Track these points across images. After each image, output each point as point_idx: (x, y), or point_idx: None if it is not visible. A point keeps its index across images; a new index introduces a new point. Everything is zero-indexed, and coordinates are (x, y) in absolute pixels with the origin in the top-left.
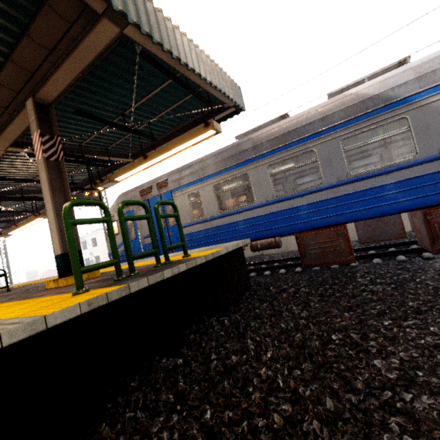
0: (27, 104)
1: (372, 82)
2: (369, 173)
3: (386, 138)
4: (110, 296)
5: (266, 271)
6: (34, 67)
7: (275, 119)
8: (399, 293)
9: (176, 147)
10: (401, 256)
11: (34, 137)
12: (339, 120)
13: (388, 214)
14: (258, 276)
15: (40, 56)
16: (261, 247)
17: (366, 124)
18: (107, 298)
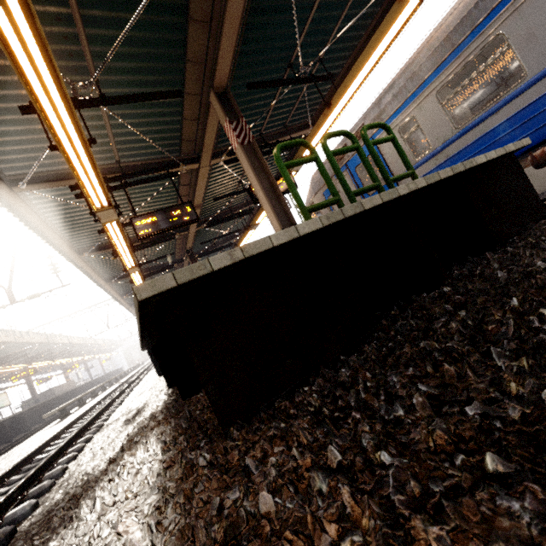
0: (211, 100)
1: None
2: None
3: None
4: (344, 212)
5: None
6: (203, 55)
7: None
8: None
9: (364, 64)
10: None
11: (225, 128)
12: None
13: None
14: None
15: (204, 36)
16: None
17: None
18: (342, 214)
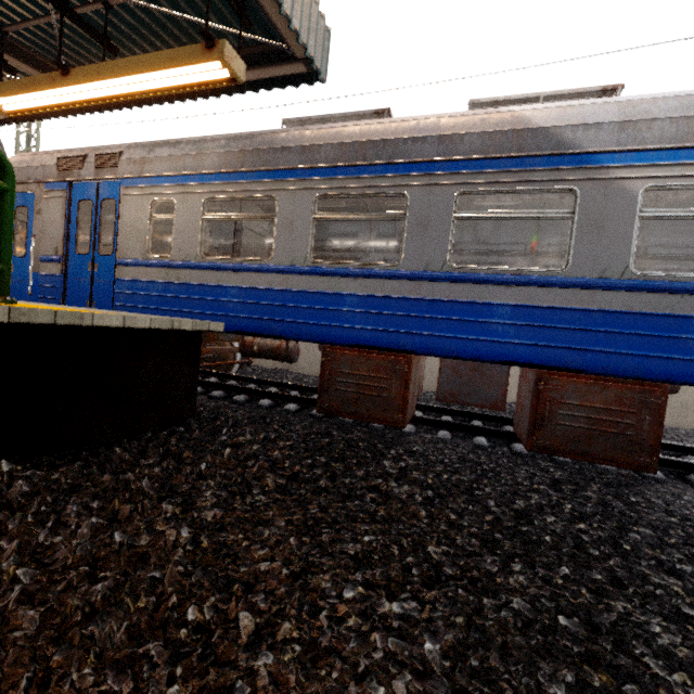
0: None
1: (549, 105)
2: (480, 274)
3: (530, 218)
4: None
5: (265, 400)
6: None
7: (365, 112)
8: (429, 514)
9: (134, 72)
10: (482, 439)
11: None
12: (468, 153)
13: (483, 358)
14: (251, 403)
15: None
16: (259, 351)
17: (510, 178)
18: None
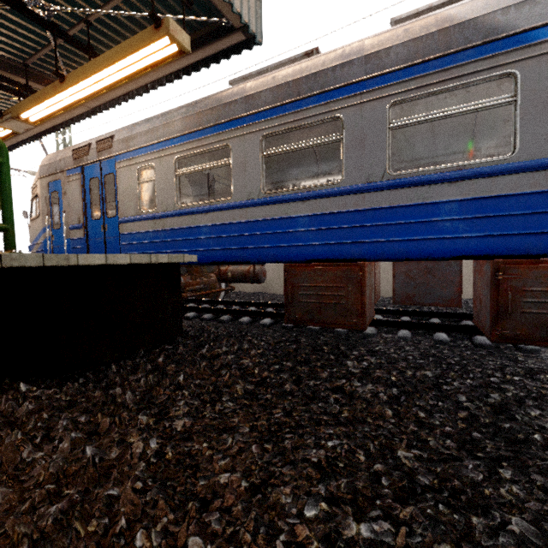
0: None
1: None
2: (422, 175)
3: (467, 112)
4: None
5: (244, 317)
6: None
7: (296, 56)
8: (395, 413)
9: (107, 65)
10: (442, 334)
11: None
12: (395, 64)
13: (434, 256)
14: (234, 321)
15: None
16: (232, 276)
17: (441, 77)
18: None
